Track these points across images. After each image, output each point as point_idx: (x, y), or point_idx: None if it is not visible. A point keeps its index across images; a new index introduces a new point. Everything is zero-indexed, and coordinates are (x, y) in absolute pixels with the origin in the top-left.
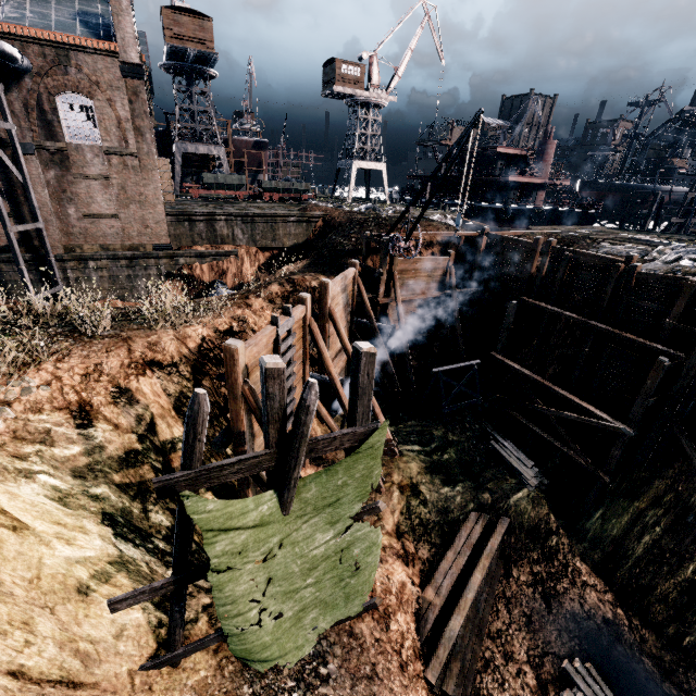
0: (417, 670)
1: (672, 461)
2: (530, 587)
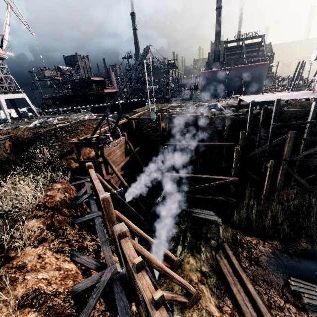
0: None
1: (247, 181)
2: (251, 266)
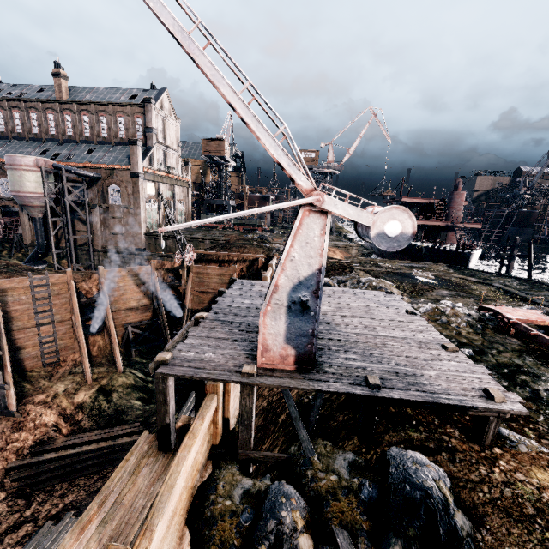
0: (9, 457)
1: None
2: None
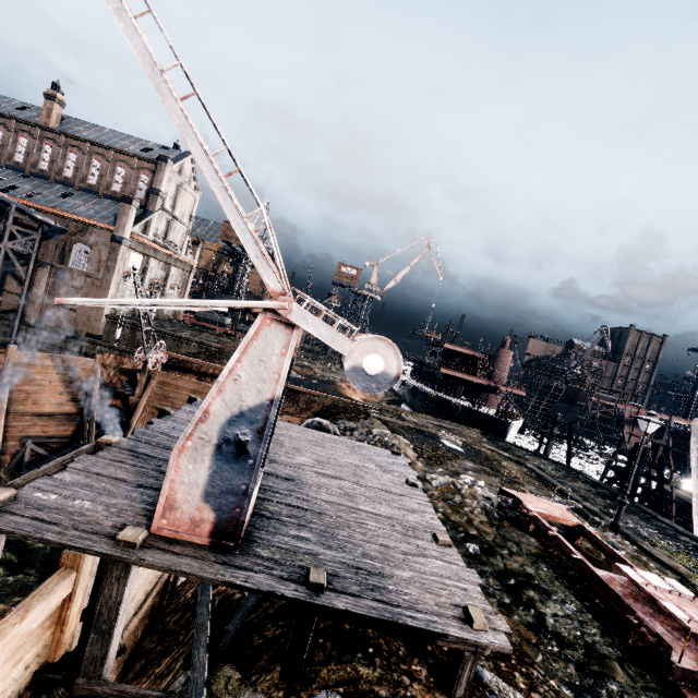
0: None
1: None
2: None
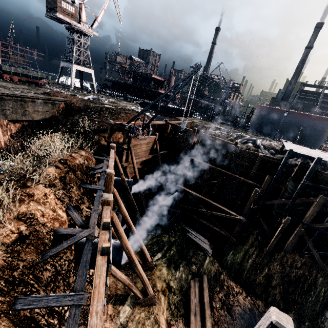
0: None
1: (255, 227)
2: (222, 309)
